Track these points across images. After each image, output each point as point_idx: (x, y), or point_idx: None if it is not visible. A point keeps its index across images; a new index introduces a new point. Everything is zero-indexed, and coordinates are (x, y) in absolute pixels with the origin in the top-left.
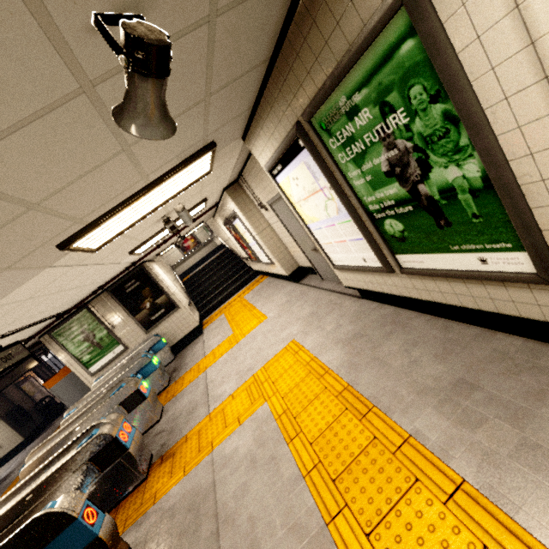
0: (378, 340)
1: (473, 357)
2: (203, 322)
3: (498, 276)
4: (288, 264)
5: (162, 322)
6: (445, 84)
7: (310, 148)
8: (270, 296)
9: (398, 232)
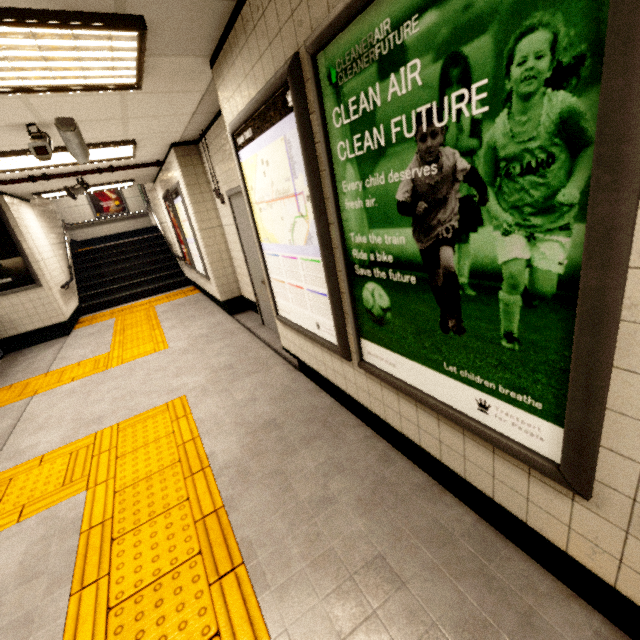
0: (294, 444)
1: (407, 522)
2: (80, 320)
3: (496, 439)
4: (228, 287)
5: None
6: (613, 38)
7: (300, 113)
8: (189, 319)
9: (379, 307)
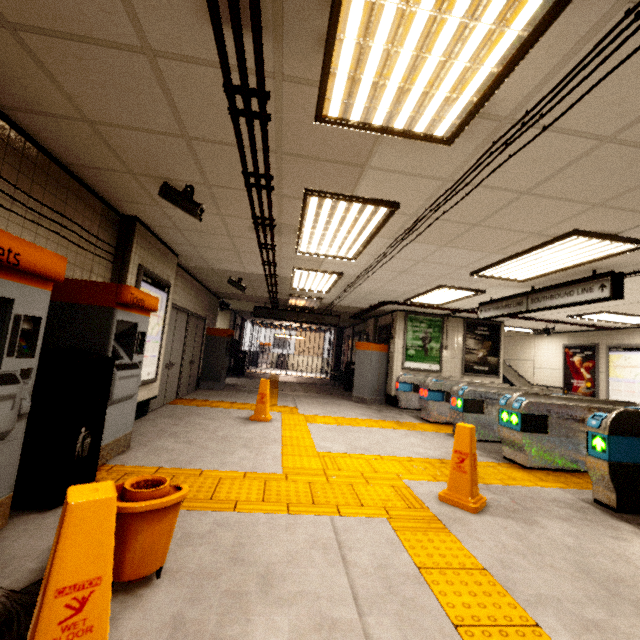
0: None
1: None
2: None
3: None
4: None
5: (478, 377)
6: None
7: None
8: None
9: None
